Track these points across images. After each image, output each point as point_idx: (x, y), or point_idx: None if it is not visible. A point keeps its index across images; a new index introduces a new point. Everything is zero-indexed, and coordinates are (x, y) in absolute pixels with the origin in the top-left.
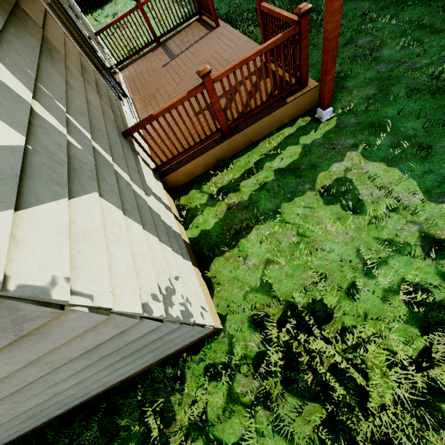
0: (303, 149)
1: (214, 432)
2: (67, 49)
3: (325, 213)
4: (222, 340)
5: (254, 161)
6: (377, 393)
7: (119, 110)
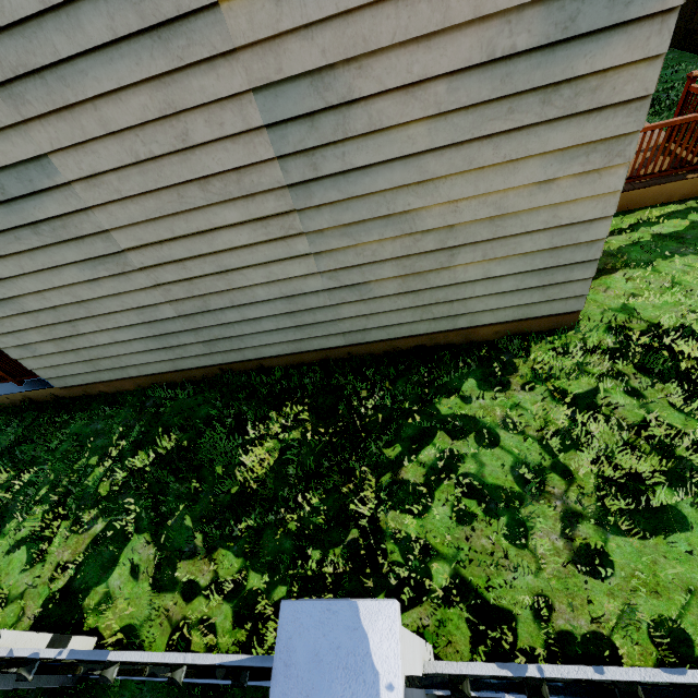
0: (691, 224)
1: (559, 384)
2: None
3: None
4: (573, 335)
5: (627, 224)
6: None
7: None
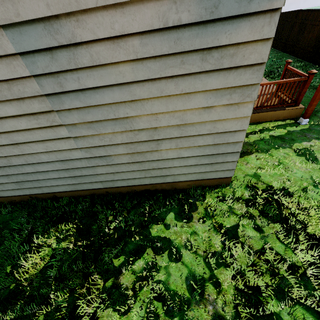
0: (288, 132)
1: (218, 220)
2: None
3: (295, 158)
4: (228, 189)
5: (258, 129)
6: (312, 228)
7: None
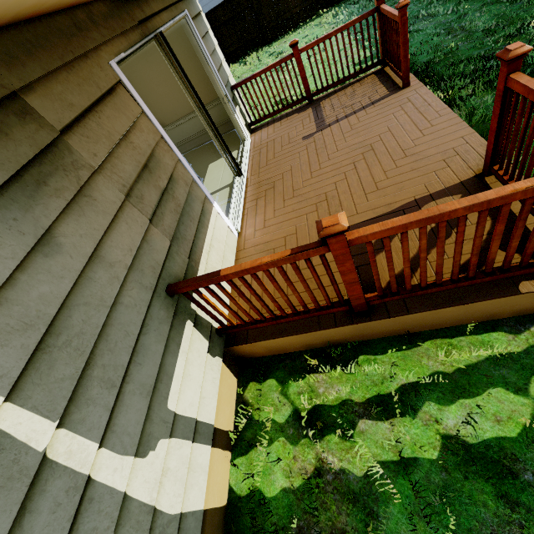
0: None
1: None
2: (123, 145)
3: None
4: None
5: (401, 381)
6: None
7: (200, 221)
